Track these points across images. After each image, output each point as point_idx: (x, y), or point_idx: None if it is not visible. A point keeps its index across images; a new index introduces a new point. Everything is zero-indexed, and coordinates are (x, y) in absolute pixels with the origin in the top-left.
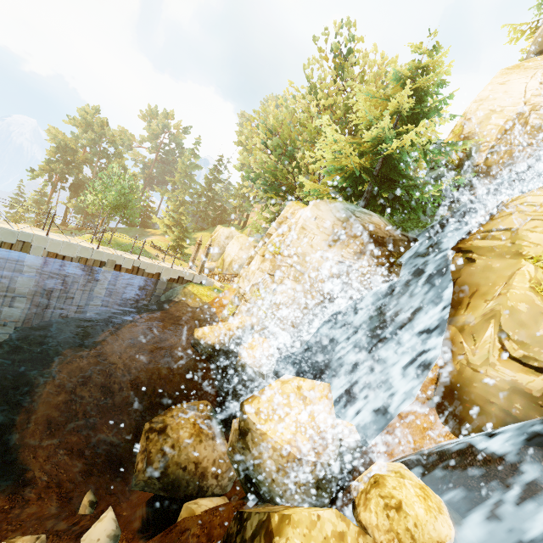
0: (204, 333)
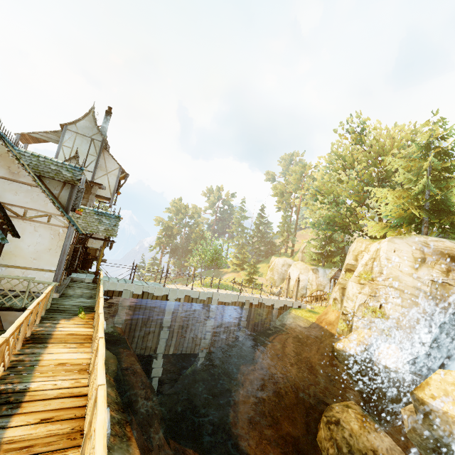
0: (344, 345)
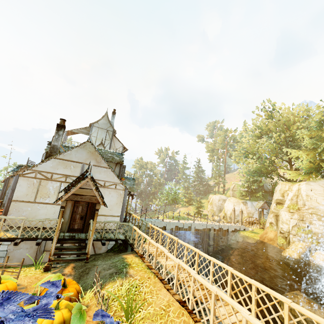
0: (289, 253)
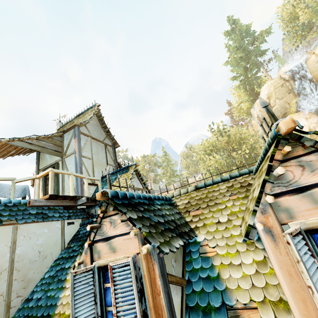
0: None
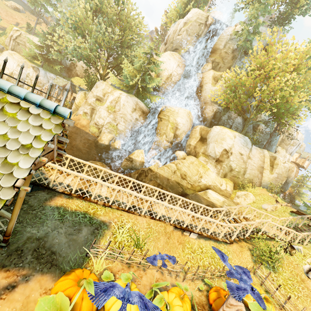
0: (105, 141)
